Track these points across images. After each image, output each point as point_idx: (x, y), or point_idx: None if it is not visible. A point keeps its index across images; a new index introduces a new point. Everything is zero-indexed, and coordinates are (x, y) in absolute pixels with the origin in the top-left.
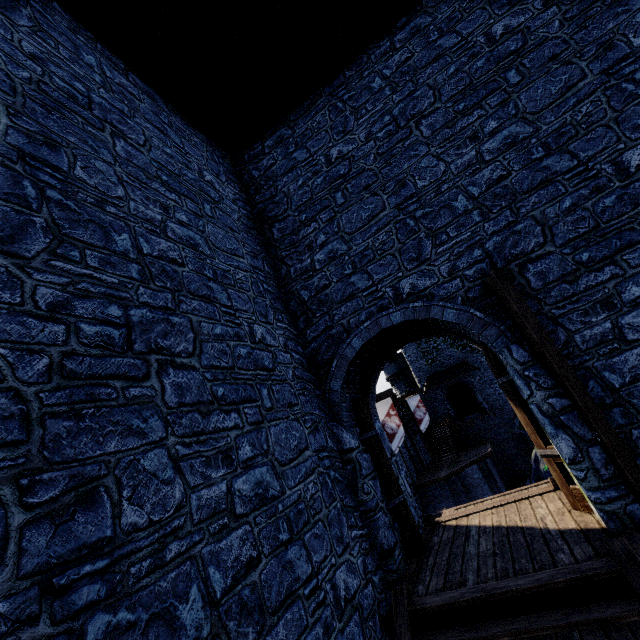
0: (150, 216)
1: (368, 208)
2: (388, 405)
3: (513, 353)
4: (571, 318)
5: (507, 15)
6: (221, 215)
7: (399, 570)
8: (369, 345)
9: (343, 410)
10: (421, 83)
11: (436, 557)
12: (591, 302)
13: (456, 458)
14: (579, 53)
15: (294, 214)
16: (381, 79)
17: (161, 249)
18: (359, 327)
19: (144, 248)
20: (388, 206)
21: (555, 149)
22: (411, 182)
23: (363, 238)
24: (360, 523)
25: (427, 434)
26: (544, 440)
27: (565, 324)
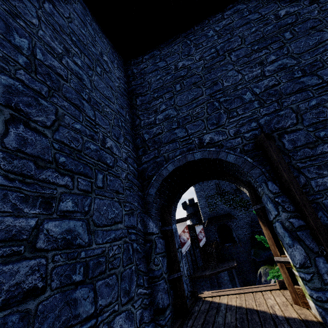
0: (53, 46)
1: (193, 94)
2: (184, 226)
3: (269, 186)
4: (309, 170)
5: (288, 6)
6: (107, 78)
7: (166, 325)
8: (178, 171)
9: (153, 208)
10: (235, 35)
11: (194, 321)
12: (324, 161)
13: (216, 265)
14: (327, 26)
15: (151, 93)
16: (213, 31)
17: (52, 64)
18: (174, 158)
19: (38, 55)
20: (205, 94)
21: (309, 73)
22: (220, 83)
23: (187, 109)
24: (146, 285)
25: (203, 249)
26: (280, 250)
27: (305, 173)
